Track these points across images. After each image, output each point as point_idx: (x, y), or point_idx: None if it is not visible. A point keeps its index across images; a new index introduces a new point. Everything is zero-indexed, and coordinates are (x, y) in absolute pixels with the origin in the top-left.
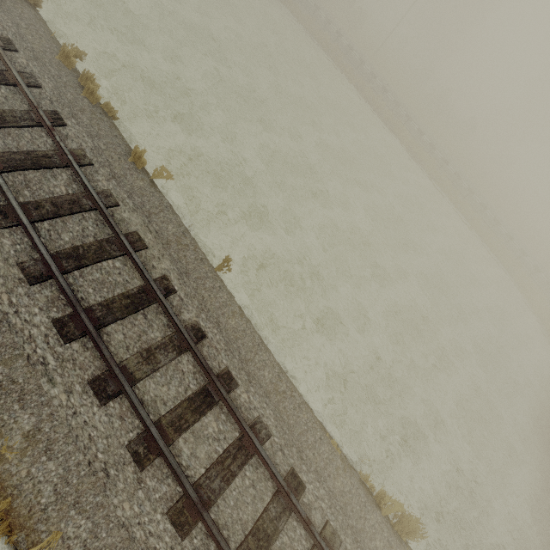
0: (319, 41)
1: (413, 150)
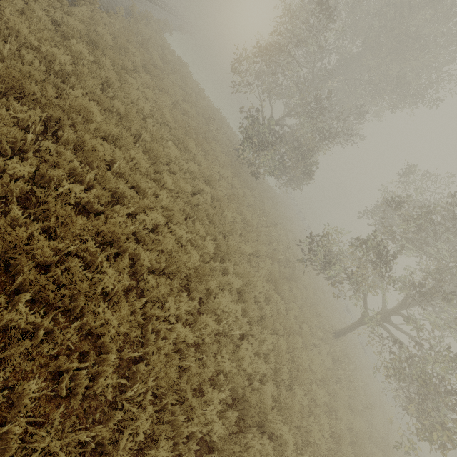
0: None
1: None
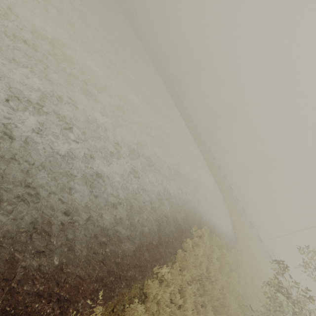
0: (161, 76)
1: (185, 119)
